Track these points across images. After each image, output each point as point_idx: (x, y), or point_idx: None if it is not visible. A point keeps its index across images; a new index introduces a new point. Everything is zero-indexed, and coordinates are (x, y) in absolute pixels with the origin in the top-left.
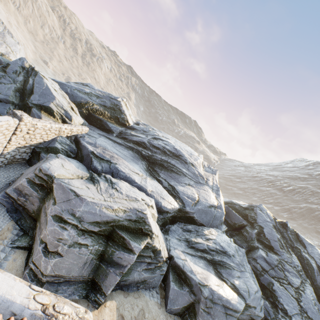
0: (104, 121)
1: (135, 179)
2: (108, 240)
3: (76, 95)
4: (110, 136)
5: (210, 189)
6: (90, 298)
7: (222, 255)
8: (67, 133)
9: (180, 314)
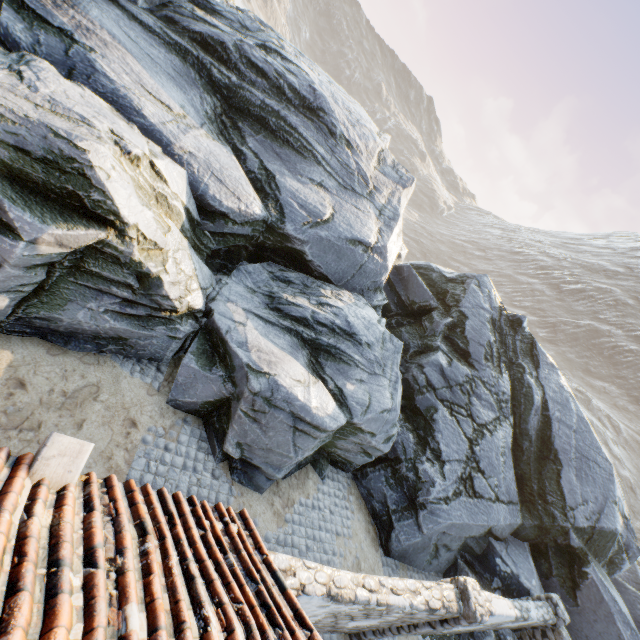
0: None
1: (144, 108)
2: None
3: None
4: None
5: (375, 211)
6: None
7: (341, 339)
8: None
9: (202, 415)
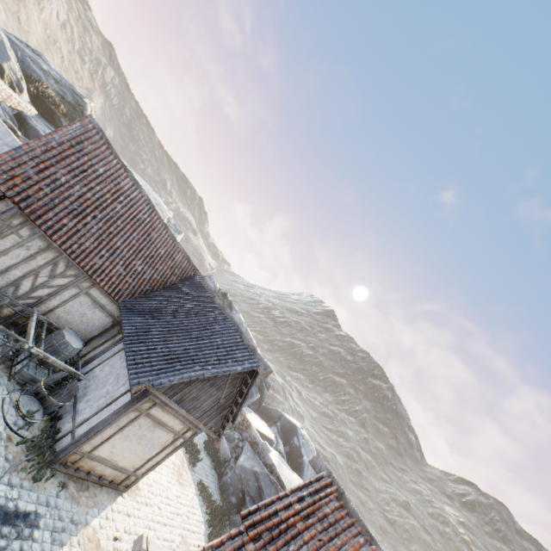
0: (57, 114)
1: None
2: None
3: (29, 65)
4: None
5: None
6: None
7: None
8: (13, 104)
9: None
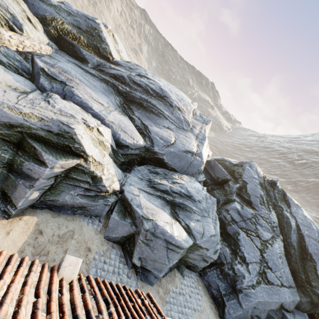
0: (76, 46)
1: (93, 106)
2: (19, 149)
3: (38, 6)
4: (83, 66)
5: (194, 137)
6: (0, 208)
7: (185, 199)
8: (17, 46)
9: (120, 243)
